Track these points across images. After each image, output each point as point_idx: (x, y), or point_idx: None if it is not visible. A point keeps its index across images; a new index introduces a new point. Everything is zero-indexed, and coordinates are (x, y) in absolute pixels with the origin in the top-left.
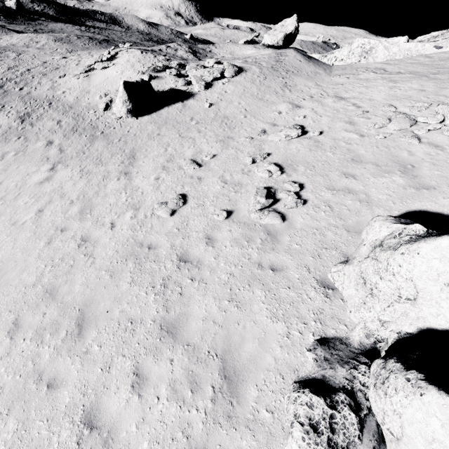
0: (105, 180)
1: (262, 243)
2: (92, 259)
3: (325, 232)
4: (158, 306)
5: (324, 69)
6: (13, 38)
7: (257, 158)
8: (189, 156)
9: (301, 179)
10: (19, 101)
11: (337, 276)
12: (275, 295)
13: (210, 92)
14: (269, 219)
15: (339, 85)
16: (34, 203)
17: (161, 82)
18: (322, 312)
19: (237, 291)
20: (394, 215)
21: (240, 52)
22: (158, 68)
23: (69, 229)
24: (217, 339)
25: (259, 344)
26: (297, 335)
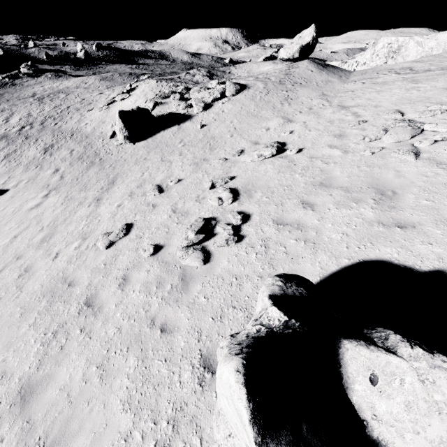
0: (79, 207)
1: (170, 290)
2: (20, 292)
3: (244, 283)
4: (35, 360)
5: (339, 77)
6: (70, 82)
7: (217, 183)
8: (158, 181)
9: (251, 208)
10: (50, 134)
11: (219, 354)
12: (146, 368)
13: (208, 112)
14: (190, 259)
15: (349, 93)
16: (15, 229)
17: (164, 107)
18: (183, 408)
19: (112, 354)
20: (341, 265)
21: (258, 70)
22: (166, 94)
23: (23, 257)
24: (57, 421)
25: (91, 443)
26: (137, 440)
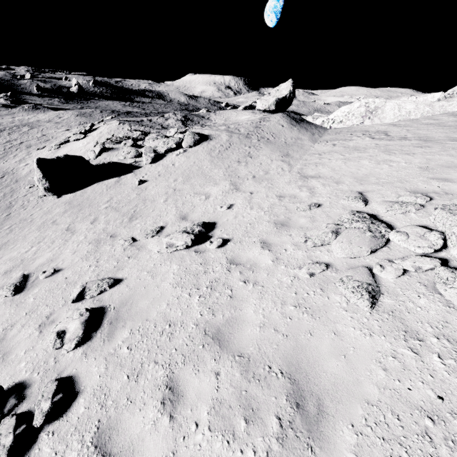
0: None
1: None
2: None
3: None
4: None
5: (312, 134)
6: (46, 115)
7: (89, 291)
8: (33, 267)
9: (91, 373)
10: None
11: None
12: None
13: (157, 164)
14: None
15: (315, 156)
16: None
17: (112, 154)
18: None
19: None
20: None
21: (235, 118)
22: (122, 139)
23: None
24: None
25: None
26: None
